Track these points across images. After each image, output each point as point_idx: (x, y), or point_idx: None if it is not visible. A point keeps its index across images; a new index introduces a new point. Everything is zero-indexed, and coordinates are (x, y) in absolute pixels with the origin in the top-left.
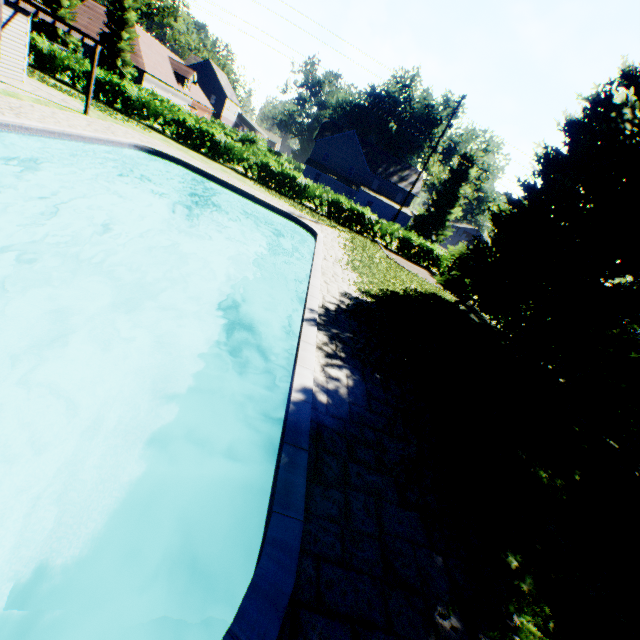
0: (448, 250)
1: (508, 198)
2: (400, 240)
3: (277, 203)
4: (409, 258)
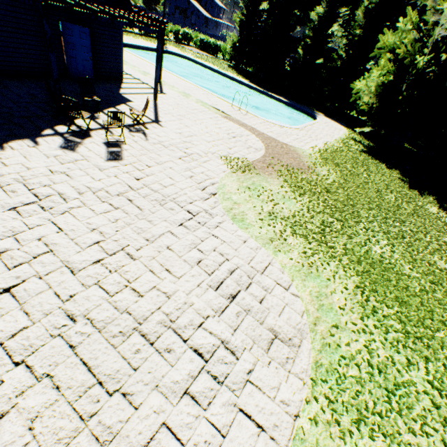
0: (228, 44)
1: (246, 17)
2: (174, 33)
3: (150, 45)
4: (180, 42)
